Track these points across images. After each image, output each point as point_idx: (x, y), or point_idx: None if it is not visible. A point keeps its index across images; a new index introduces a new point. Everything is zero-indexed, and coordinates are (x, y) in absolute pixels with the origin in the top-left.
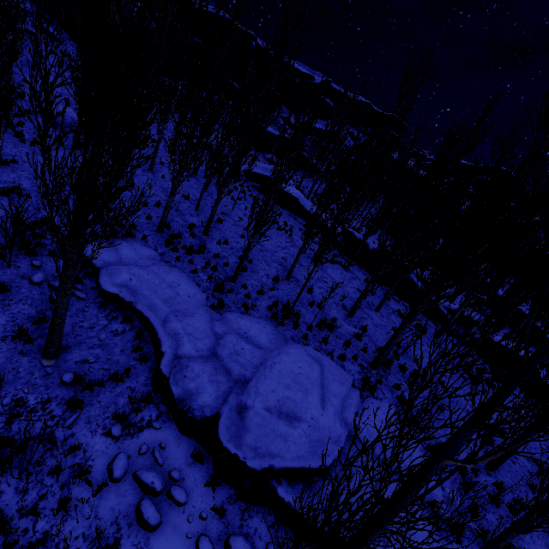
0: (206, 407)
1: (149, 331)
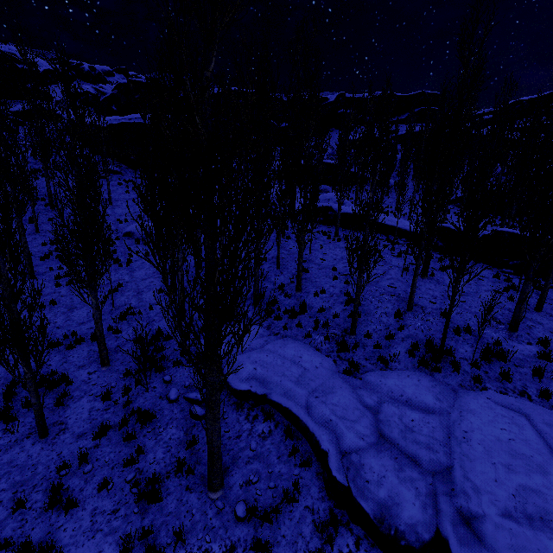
0: (417, 524)
1: (296, 424)
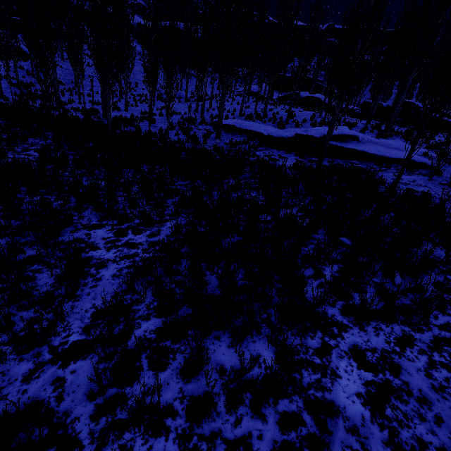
0: (288, 135)
1: (252, 134)
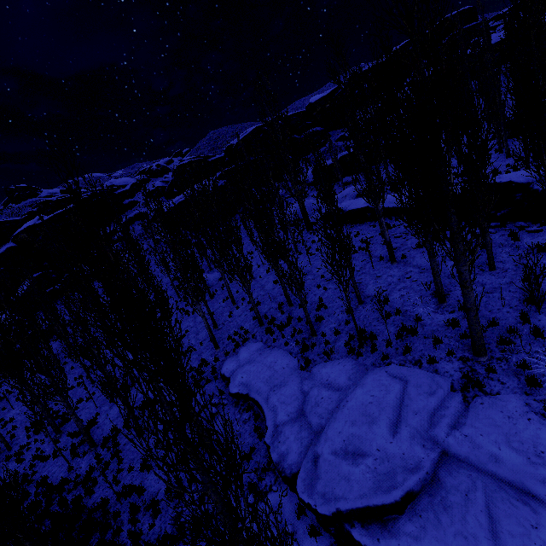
0: (293, 464)
1: (261, 411)
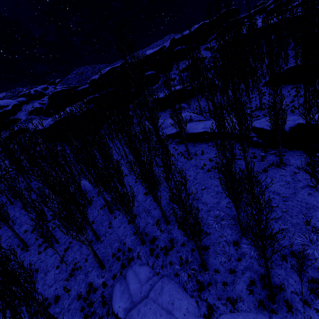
0: None
1: None
